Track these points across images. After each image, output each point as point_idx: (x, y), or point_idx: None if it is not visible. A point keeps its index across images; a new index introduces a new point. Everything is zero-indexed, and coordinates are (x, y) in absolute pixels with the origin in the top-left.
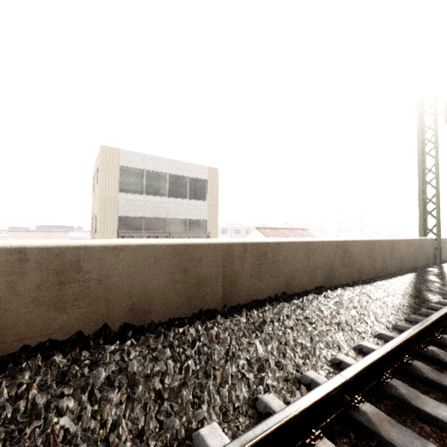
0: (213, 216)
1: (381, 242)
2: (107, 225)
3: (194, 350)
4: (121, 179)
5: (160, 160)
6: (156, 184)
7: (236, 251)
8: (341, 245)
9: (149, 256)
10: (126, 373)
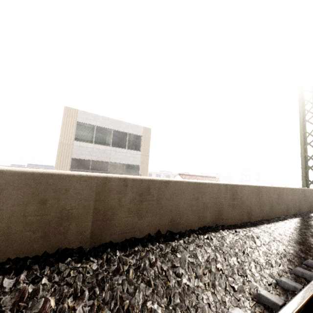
0: (144, 163)
1: (269, 189)
2: (63, 164)
3: None
4: (77, 131)
5: (107, 120)
6: (103, 136)
7: (114, 185)
8: (231, 188)
9: None
10: None
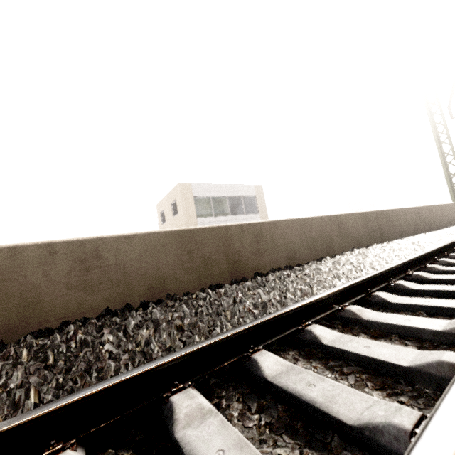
0: None
1: (435, 207)
2: None
3: (403, 243)
4: (196, 207)
5: (219, 187)
6: (220, 206)
7: (378, 214)
8: (416, 210)
9: (355, 218)
10: (392, 247)
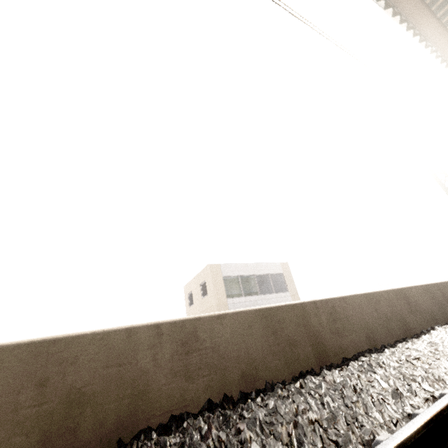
0: None
1: None
2: None
3: None
4: (225, 287)
5: (247, 266)
6: (248, 285)
7: (440, 287)
8: None
9: (419, 291)
10: None
